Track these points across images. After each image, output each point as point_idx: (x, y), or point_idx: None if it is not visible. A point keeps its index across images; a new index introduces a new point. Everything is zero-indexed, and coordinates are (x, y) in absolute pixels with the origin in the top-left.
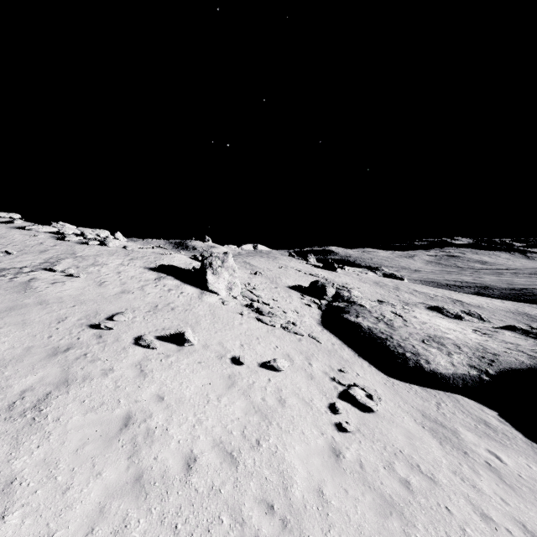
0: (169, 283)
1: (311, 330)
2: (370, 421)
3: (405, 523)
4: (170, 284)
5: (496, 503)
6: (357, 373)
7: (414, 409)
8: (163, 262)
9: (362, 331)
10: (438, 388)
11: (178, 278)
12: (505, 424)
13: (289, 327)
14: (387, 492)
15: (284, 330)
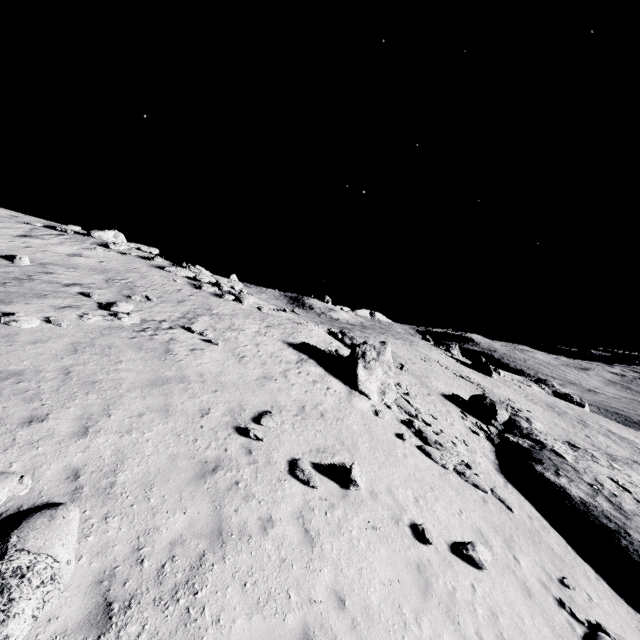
0: (313, 370)
1: (492, 481)
2: None
3: None
4: (314, 373)
5: None
6: (587, 594)
7: None
8: (301, 336)
9: (571, 503)
10: None
11: (320, 363)
12: None
13: (465, 473)
14: None
15: (459, 476)
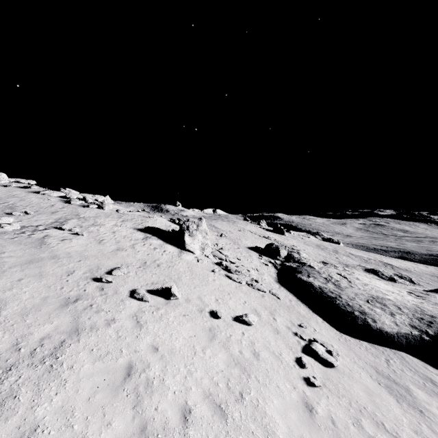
0: (154, 242)
1: (271, 287)
2: (333, 376)
3: None
4: (155, 244)
5: None
6: (314, 329)
7: (368, 365)
8: (148, 224)
9: (313, 289)
10: (384, 345)
11: (161, 238)
12: None
13: (253, 284)
14: None
15: (249, 286)
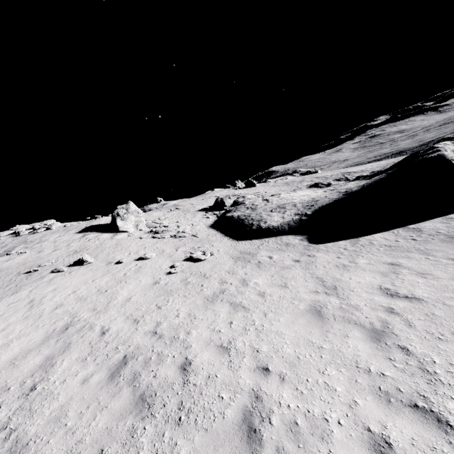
0: (91, 236)
1: (197, 232)
2: (195, 265)
3: (169, 296)
4: (91, 237)
5: (239, 276)
6: (212, 245)
7: (238, 252)
8: (91, 225)
9: (232, 220)
10: (272, 236)
11: (99, 231)
12: (302, 241)
13: (175, 235)
14: (171, 289)
15: (172, 237)
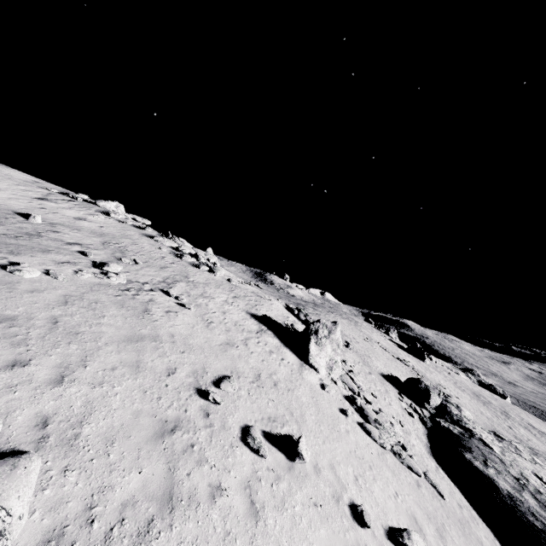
0: (270, 341)
1: (425, 464)
2: None
3: None
4: (271, 343)
5: None
6: None
7: None
8: (263, 308)
9: (498, 496)
10: None
11: (277, 335)
12: None
13: (401, 454)
14: None
15: (396, 457)
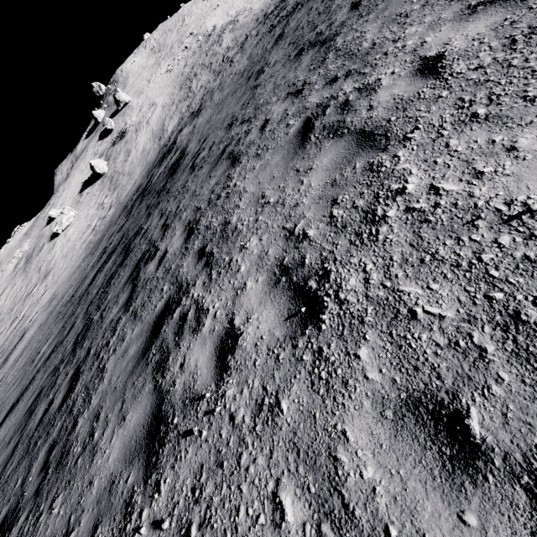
0: None
1: None
2: None
3: None
4: None
5: None
6: None
7: None
8: None
9: None
10: None
11: None
12: None
13: None
14: None
15: None
